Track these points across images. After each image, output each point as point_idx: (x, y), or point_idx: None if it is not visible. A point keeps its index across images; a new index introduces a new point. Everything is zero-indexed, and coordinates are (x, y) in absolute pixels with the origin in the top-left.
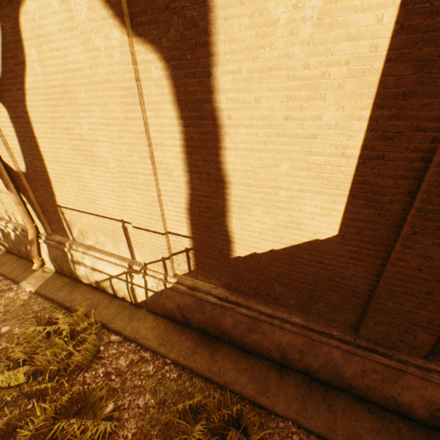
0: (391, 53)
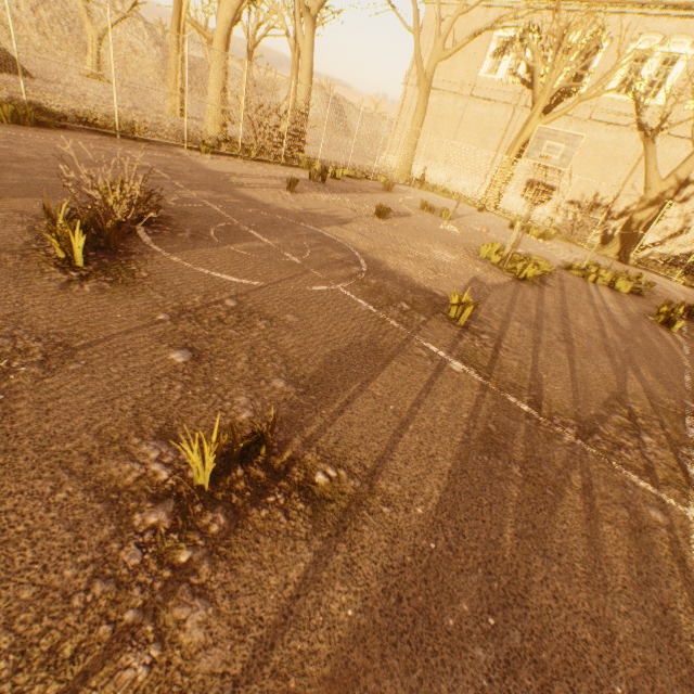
0: None
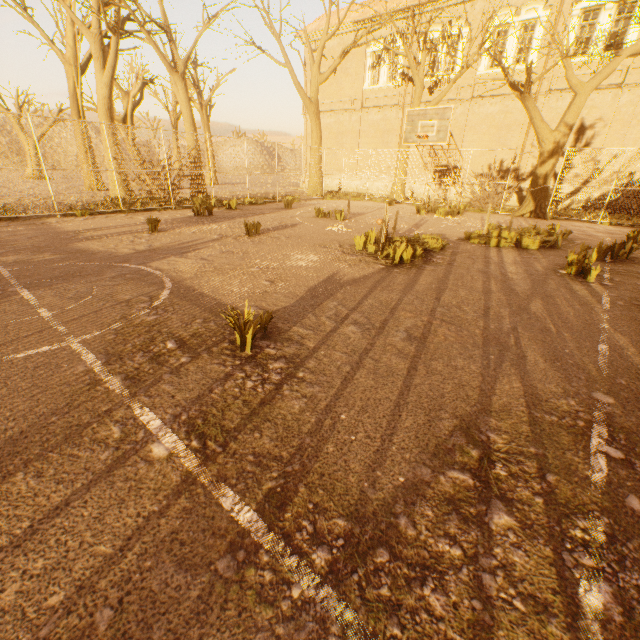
0: None
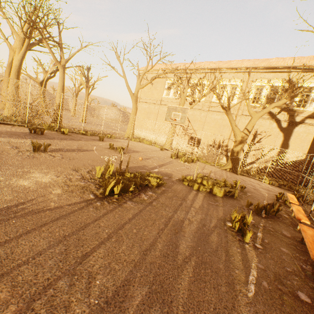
0: (312, 140)
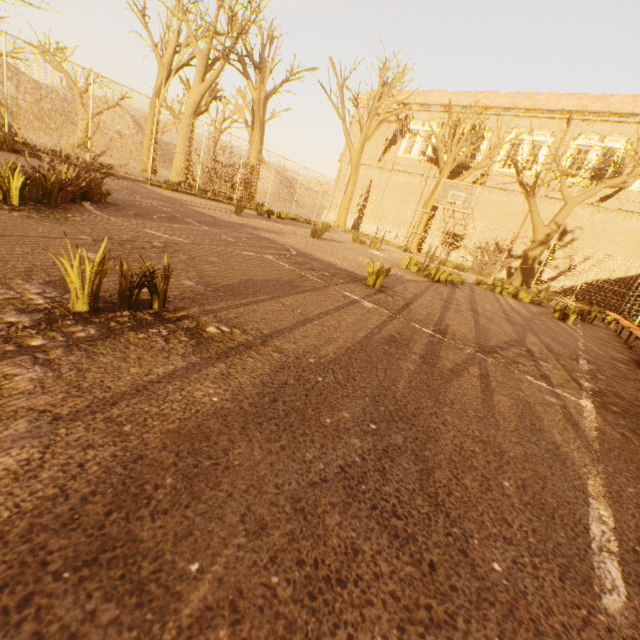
0: None
